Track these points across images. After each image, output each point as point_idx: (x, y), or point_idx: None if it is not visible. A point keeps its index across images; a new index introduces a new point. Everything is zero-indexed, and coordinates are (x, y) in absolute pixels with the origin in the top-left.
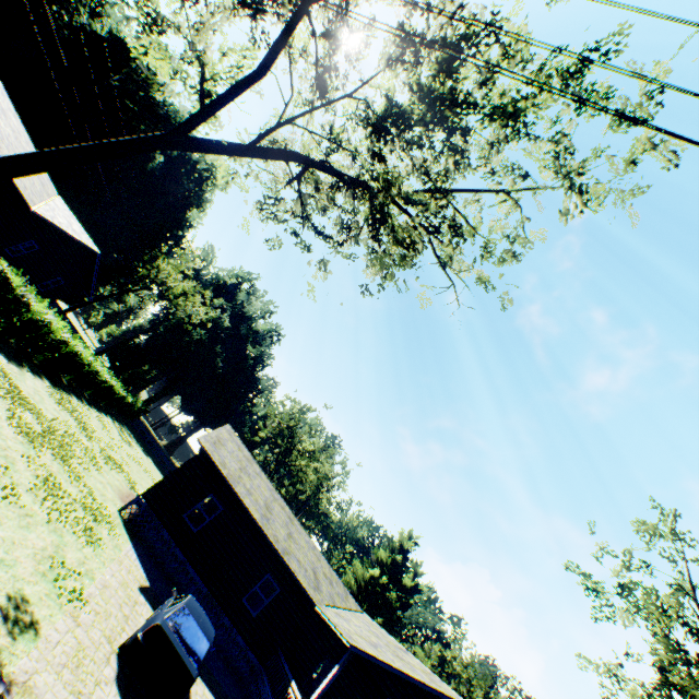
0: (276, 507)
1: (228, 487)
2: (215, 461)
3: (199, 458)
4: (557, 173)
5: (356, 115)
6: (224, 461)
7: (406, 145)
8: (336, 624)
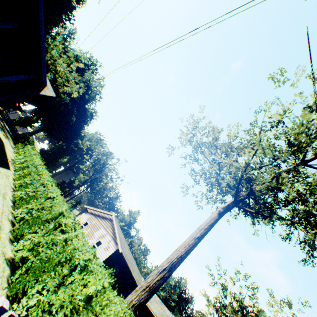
0: (129, 253)
1: (123, 262)
2: (126, 259)
3: (115, 252)
4: (313, 238)
5: (271, 186)
6: (125, 253)
7: (277, 202)
8: (156, 315)
